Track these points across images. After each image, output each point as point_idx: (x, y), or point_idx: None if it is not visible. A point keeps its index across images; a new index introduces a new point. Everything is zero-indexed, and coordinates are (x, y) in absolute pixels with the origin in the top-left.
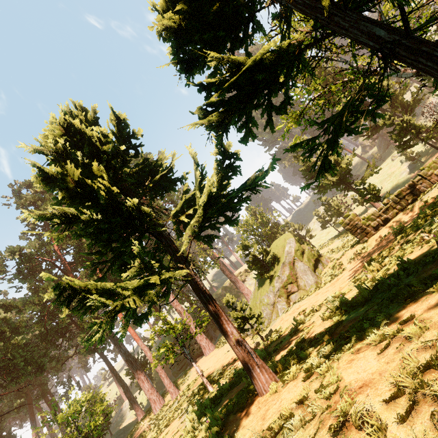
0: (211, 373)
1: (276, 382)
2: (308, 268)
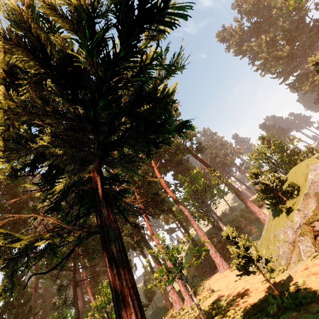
0: (218, 300)
1: None
2: None
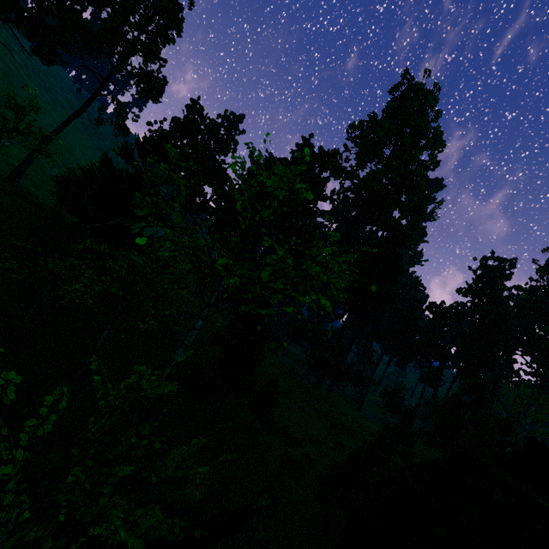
0: None
1: None
2: None
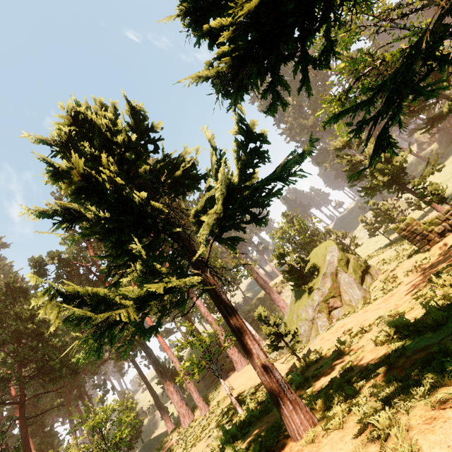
0: (242, 392)
1: (315, 425)
2: (354, 281)
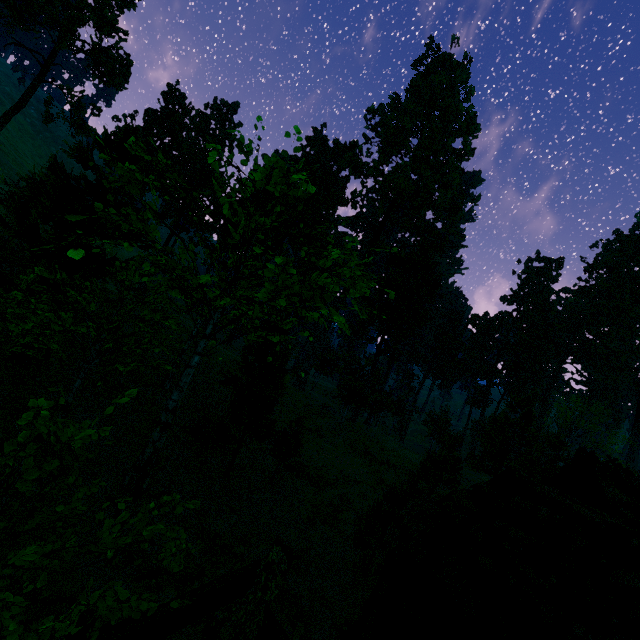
0: None
1: None
2: None
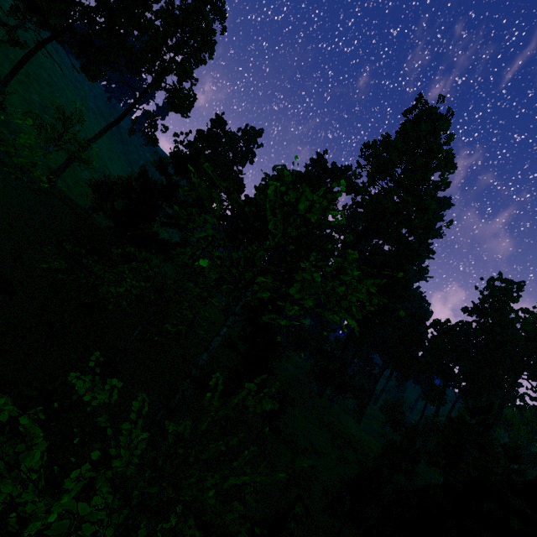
0: None
1: None
2: None
